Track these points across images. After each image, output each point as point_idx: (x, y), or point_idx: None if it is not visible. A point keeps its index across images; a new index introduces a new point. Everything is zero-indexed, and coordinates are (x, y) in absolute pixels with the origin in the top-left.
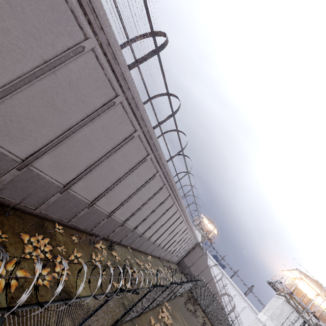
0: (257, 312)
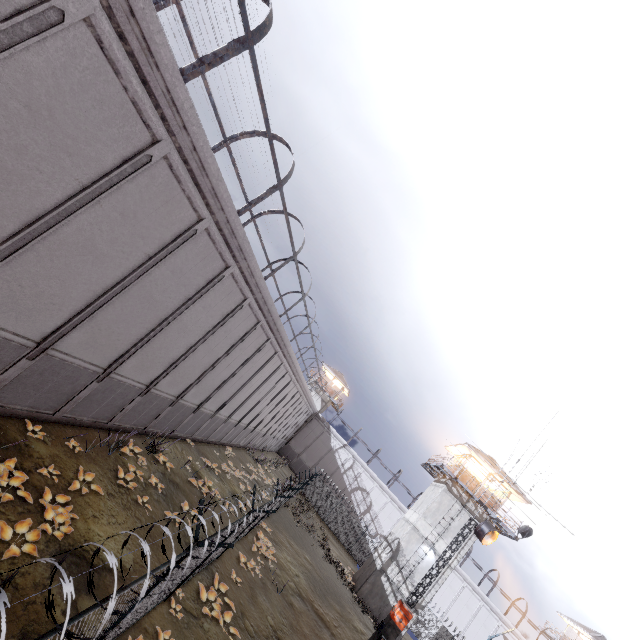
0: (404, 508)
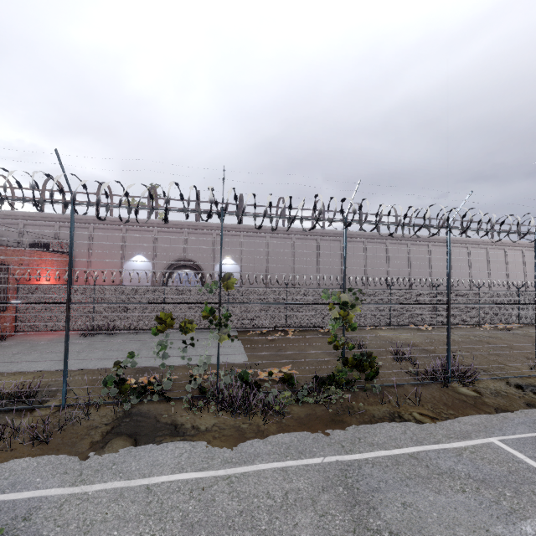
0: None
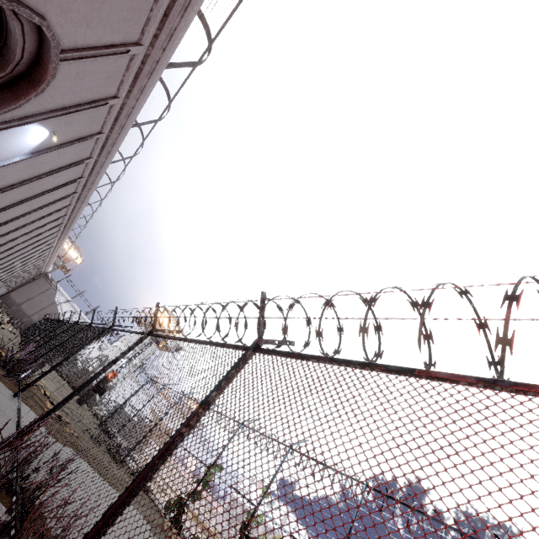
0: (108, 344)
